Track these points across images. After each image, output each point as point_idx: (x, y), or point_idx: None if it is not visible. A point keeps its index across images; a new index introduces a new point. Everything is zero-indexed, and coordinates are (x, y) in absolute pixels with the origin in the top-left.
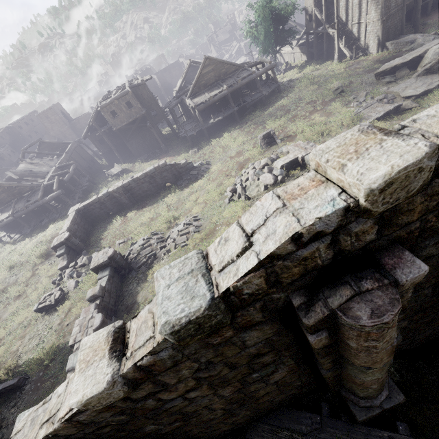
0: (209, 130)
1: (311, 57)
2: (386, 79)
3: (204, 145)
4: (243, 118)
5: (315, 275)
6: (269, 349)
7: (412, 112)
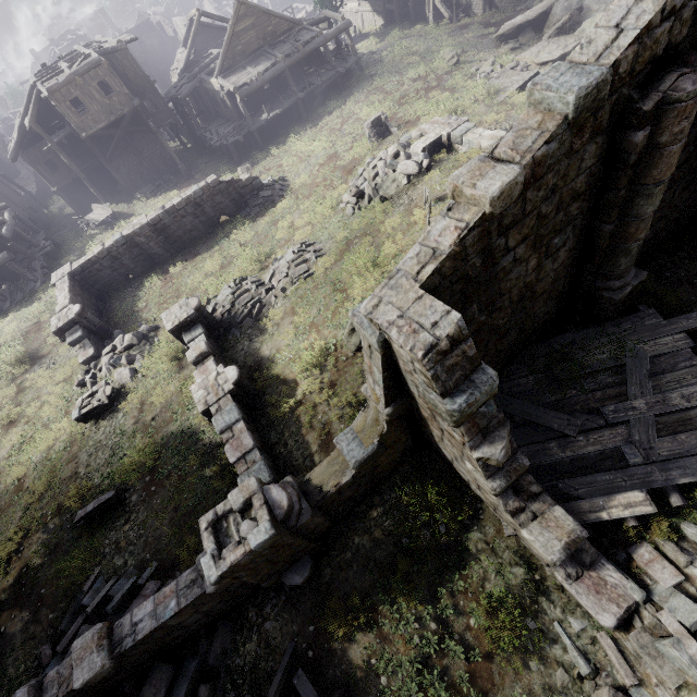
0: (259, 136)
1: (390, 20)
2: (510, 45)
3: (260, 158)
4: (311, 113)
5: (649, 71)
6: (583, 189)
7: None
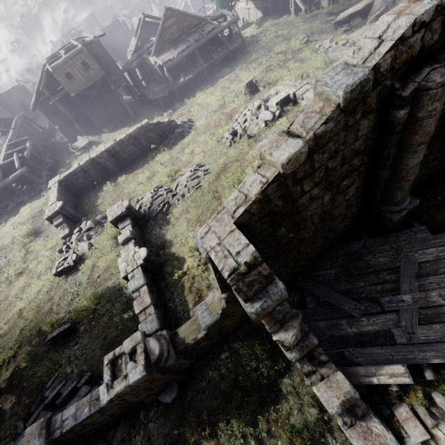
0: (178, 92)
1: (267, 13)
2: (344, 28)
3: (178, 106)
4: (212, 76)
5: (407, 67)
6: (362, 149)
7: None
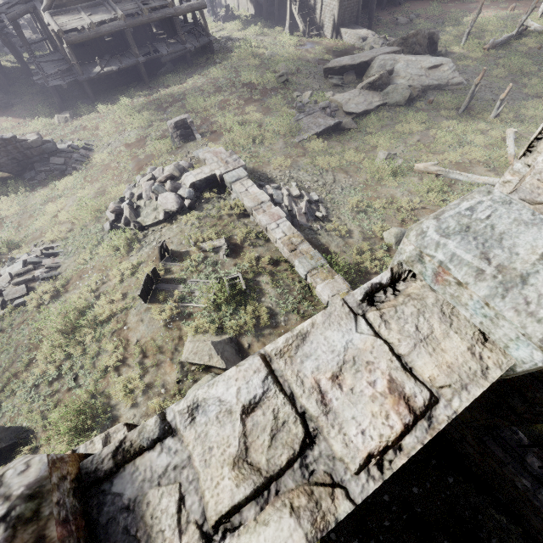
0: (96, 84)
1: (260, 12)
2: (334, 81)
3: (85, 111)
4: (155, 78)
5: None
6: None
7: (350, 135)
